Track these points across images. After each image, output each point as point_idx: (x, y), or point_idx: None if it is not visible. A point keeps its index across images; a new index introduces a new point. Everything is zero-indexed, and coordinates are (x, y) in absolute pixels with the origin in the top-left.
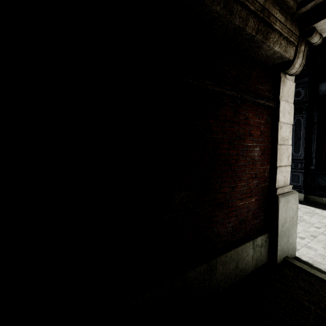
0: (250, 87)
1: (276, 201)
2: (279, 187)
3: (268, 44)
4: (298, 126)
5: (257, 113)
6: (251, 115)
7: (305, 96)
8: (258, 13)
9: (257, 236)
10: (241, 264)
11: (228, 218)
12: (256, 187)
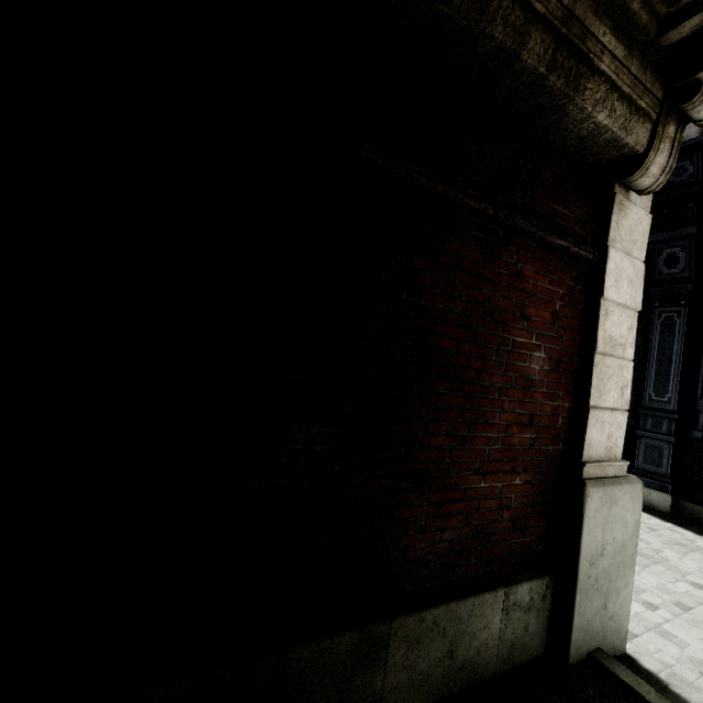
0: (533, 205)
1: (580, 496)
2: (591, 461)
3: (579, 103)
4: (667, 332)
5: (547, 268)
6: (531, 271)
7: (689, 266)
8: (556, 24)
9: (520, 578)
10: (464, 649)
11: (441, 516)
12: (531, 449)
